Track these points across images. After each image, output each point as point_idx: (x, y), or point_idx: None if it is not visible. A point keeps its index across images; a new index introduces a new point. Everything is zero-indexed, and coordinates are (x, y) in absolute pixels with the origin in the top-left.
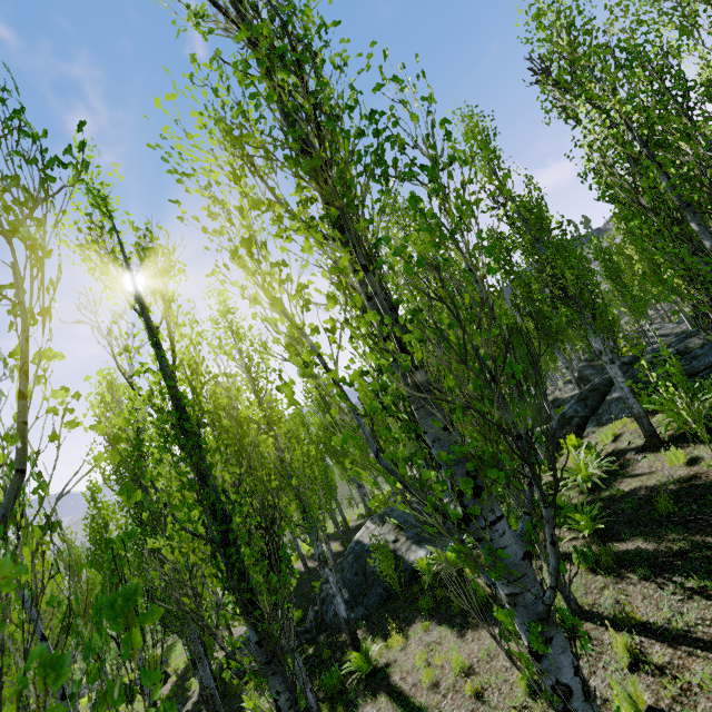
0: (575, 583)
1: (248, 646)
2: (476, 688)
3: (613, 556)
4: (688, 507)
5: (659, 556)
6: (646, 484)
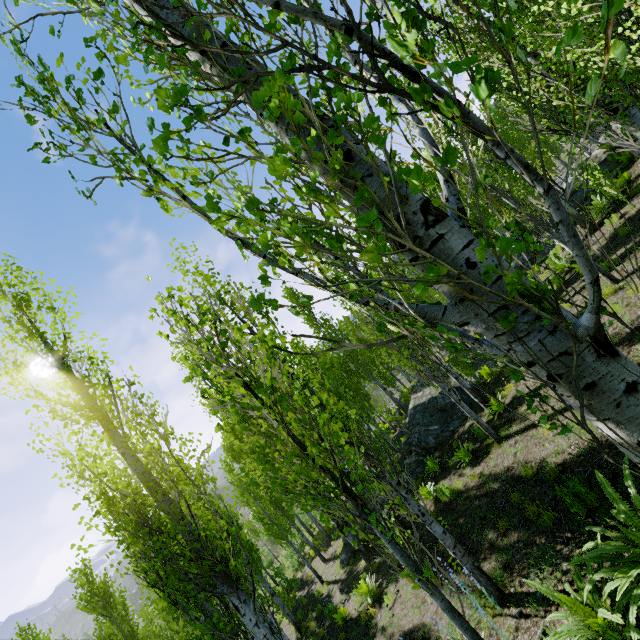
0: (604, 281)
1: None
2: None
3: (615, 259)
4: (637, 223)
5: (639, 241)
6: (604, 239)
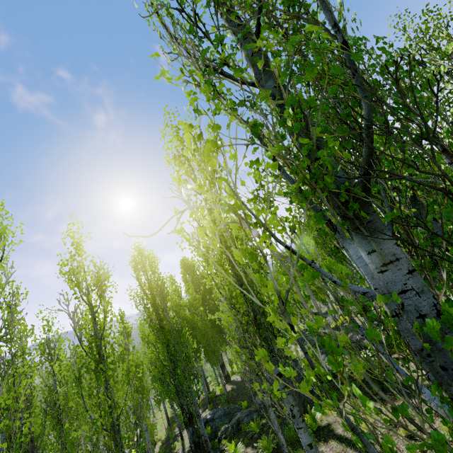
0: None
1: (213, 422)
2: (407, 432)
3: None
4: None
5: None
6: None
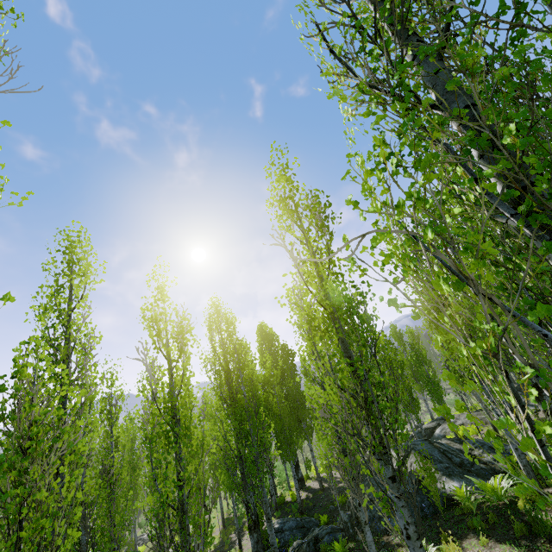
0: None
1: (282, 534)
2: None
3: None
4: None
5: None
6: None
